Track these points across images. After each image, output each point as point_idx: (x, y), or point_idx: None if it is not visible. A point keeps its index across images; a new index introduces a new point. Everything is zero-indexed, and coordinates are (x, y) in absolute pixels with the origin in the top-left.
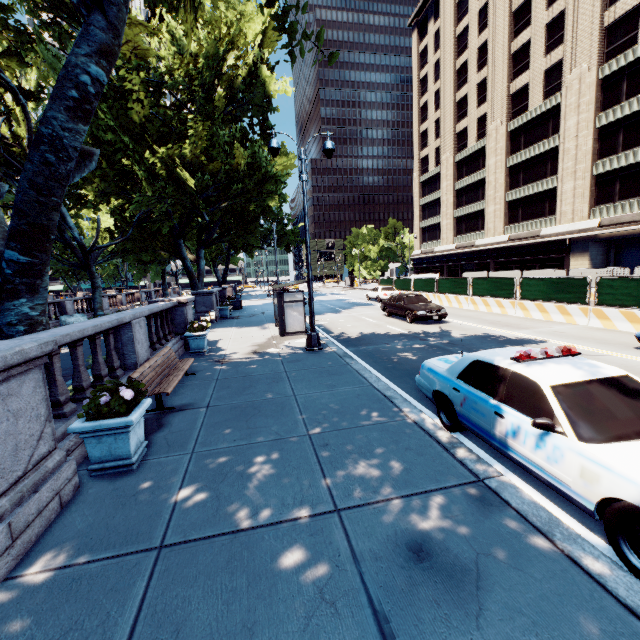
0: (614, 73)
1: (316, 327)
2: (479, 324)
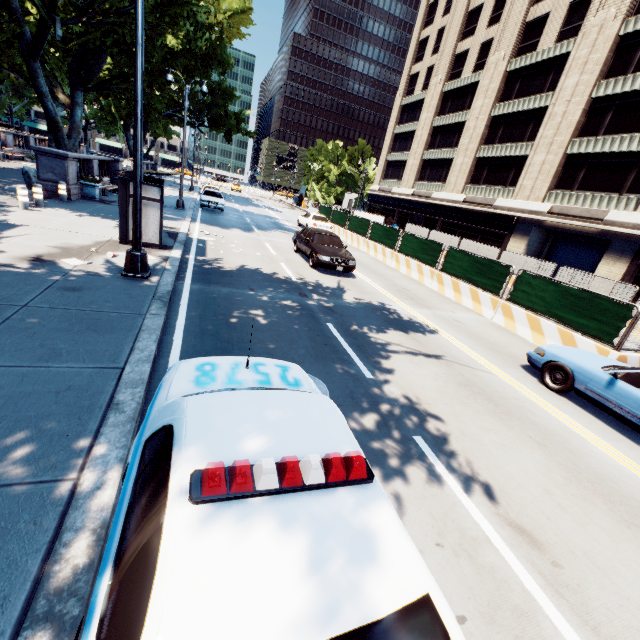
0: (636, 33)
1: (194, 242)
2: (385, 289)
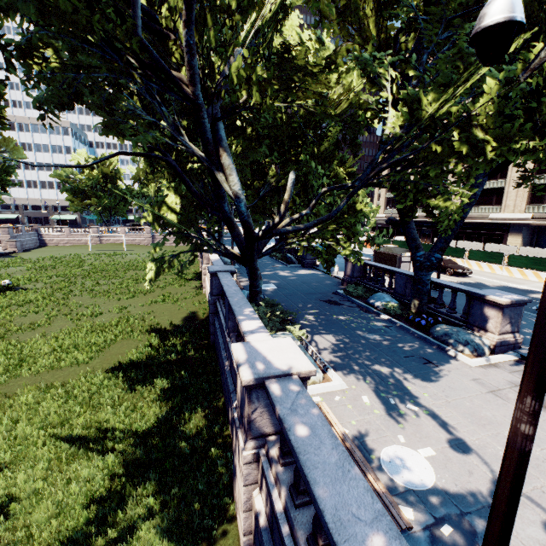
0: None
1: None
2: (492, 279)
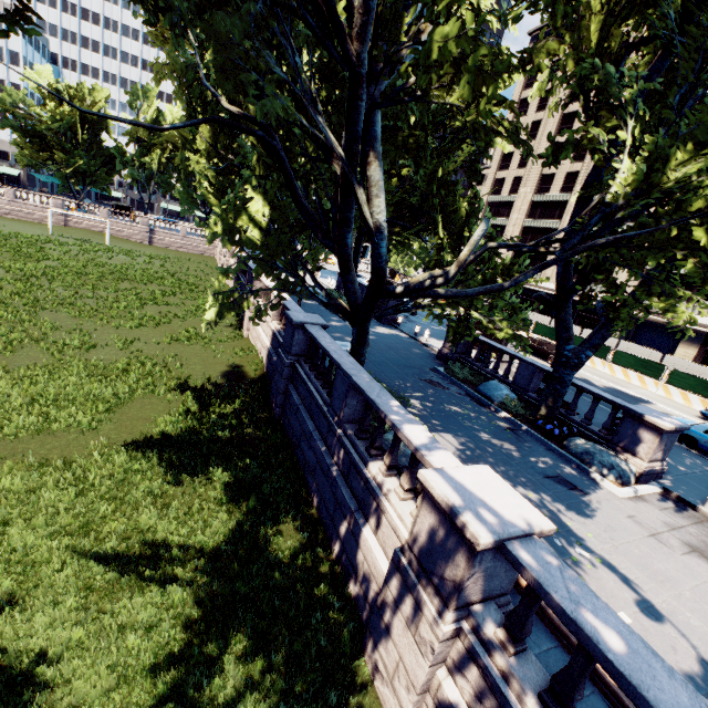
0: None
1: None
2: (595, 376)
